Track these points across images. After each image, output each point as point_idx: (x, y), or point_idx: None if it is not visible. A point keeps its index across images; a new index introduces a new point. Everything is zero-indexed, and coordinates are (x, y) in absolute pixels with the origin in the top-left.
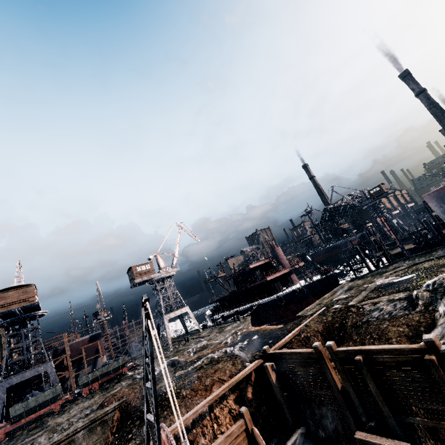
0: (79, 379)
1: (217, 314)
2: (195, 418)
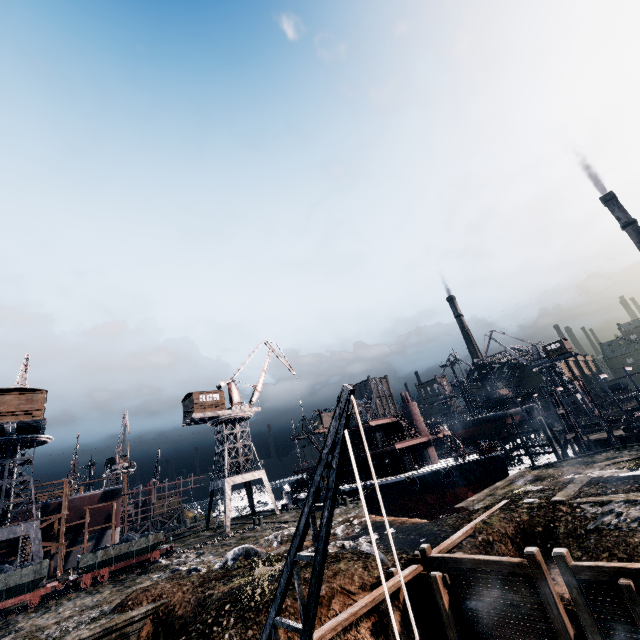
0: (81, 557)
1: (304, 491)
2: None
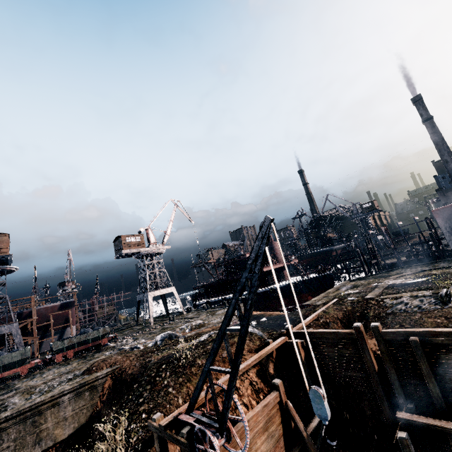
0: (53, 344)
1: (201, 300)
2: None
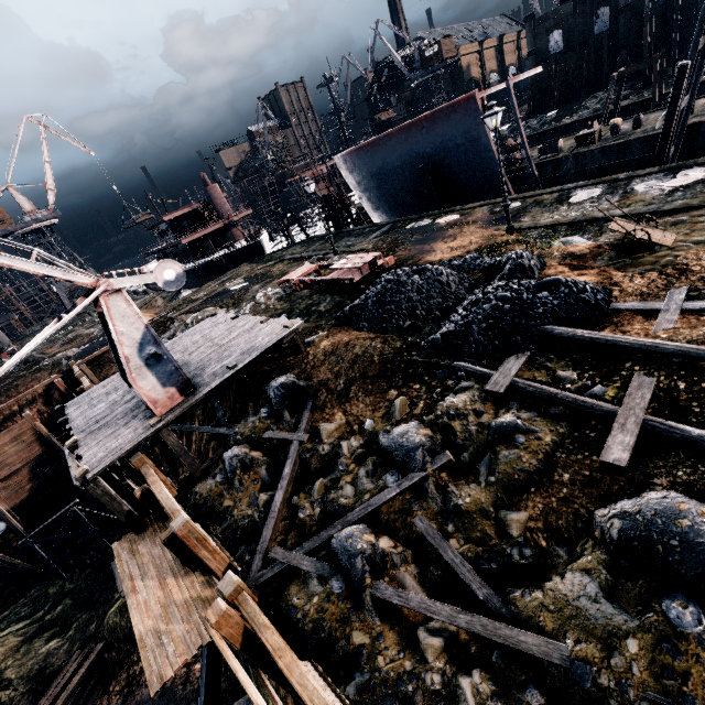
0: None
1: None
2: (7, 417)
